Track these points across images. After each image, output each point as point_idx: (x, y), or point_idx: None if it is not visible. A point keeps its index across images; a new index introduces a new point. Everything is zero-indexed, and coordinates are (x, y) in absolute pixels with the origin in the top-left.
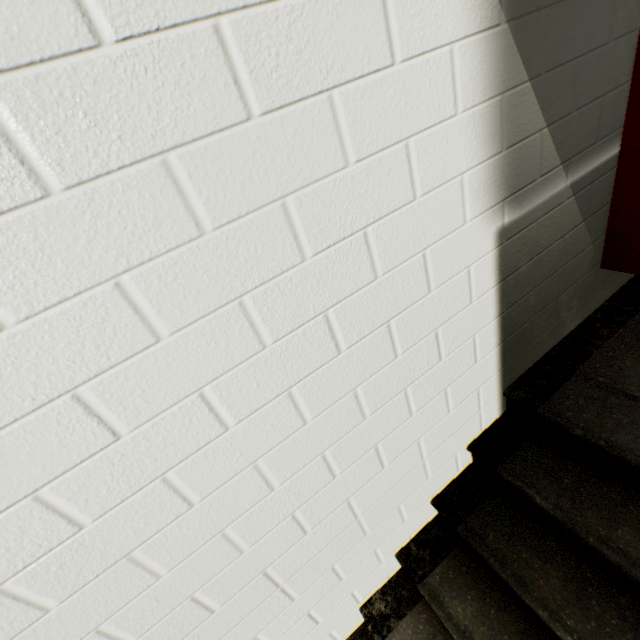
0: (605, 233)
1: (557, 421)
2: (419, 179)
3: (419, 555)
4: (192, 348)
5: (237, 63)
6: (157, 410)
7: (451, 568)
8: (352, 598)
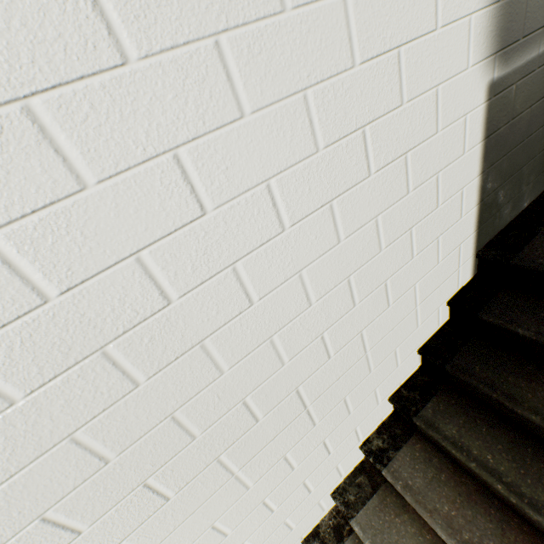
0: None
1: (530, 267)
2: (441, 9)
3: (410, 396)
4: (265, 134)
5: None
6: (235, 193)
7: (441, 402)
8: (355, 435)
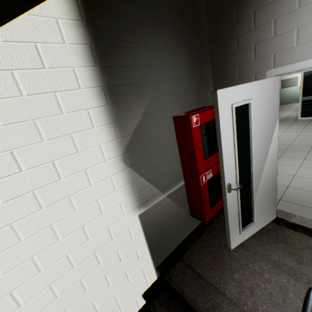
0: (188, 205)
1: (169, 282)
2: (103, 208)
3: None
4: (10, 277)
5: (39, 198)
6: None
7: None
8: None
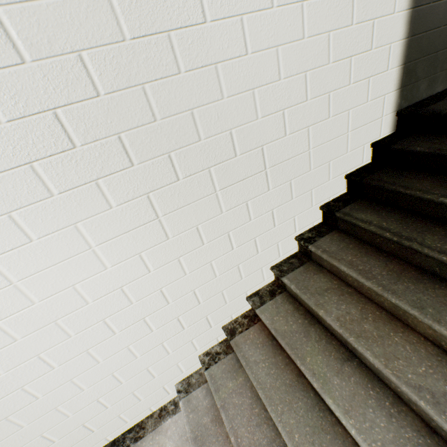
0: None
1: (432, 111)
2: None
3: (335, 204)
4: None
5: None
6: None
7: (356, 205)
8: (293, 224)
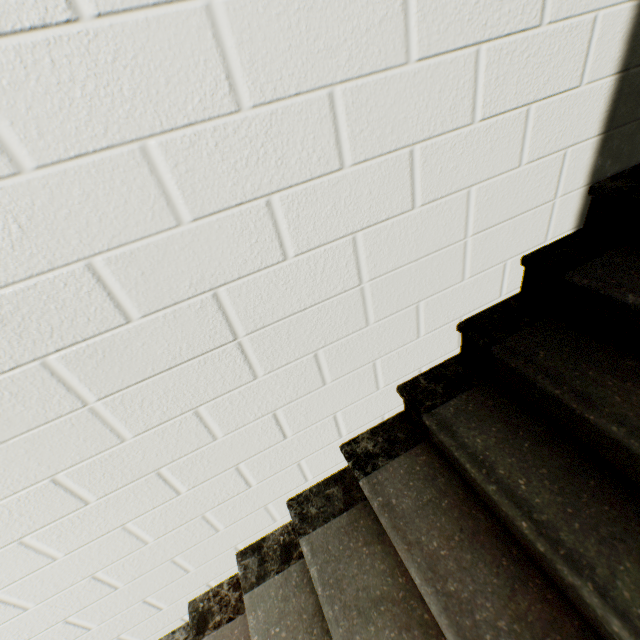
0: None
1: None
2: None
3: (429, 388)
4: None
5: None
6: None
7: (472, 402)
8: (333, 425)
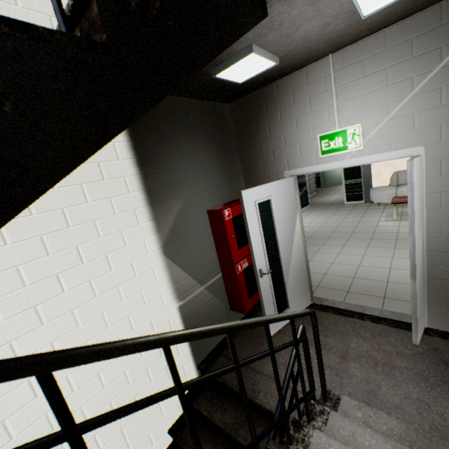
0: (227, 298)
1: None
2: (146, 299)
3: None
4: None
5: (94, 287)
6: None
7: None
8: None
